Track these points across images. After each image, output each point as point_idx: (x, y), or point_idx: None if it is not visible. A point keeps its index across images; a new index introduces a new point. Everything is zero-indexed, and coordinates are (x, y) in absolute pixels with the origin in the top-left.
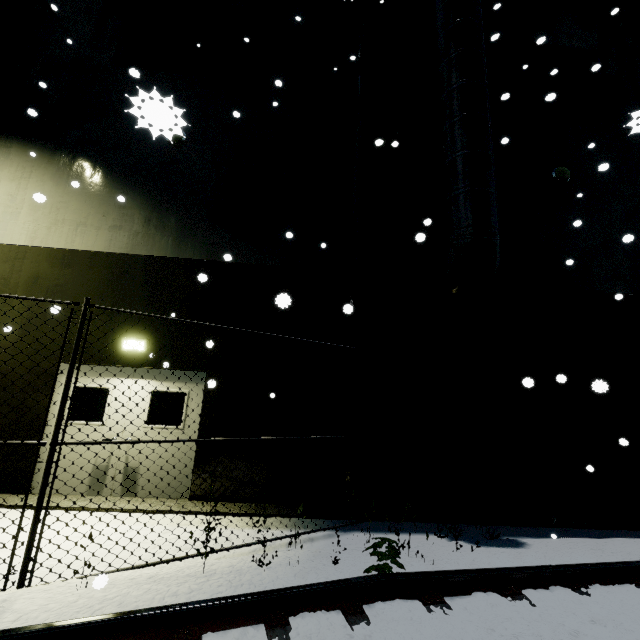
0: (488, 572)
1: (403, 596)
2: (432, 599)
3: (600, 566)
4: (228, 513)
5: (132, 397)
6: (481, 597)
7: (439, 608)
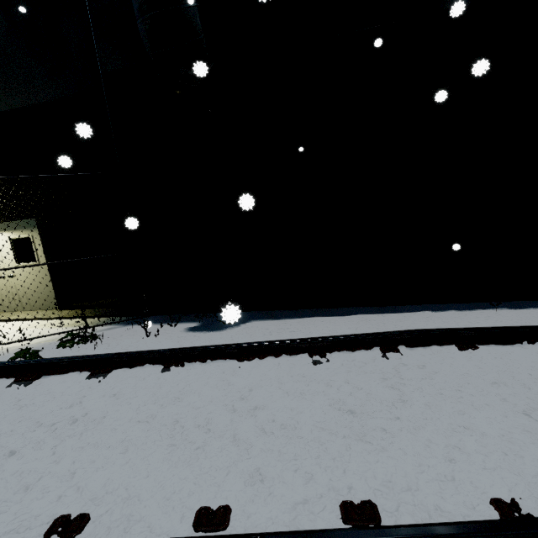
0: (87, 358)
1: (10, 376)
2: (22, 378)
3: (208, 348)
4: (69, 317)
5: (0, 246)
6: (68, 376)
7: (19, 384)
